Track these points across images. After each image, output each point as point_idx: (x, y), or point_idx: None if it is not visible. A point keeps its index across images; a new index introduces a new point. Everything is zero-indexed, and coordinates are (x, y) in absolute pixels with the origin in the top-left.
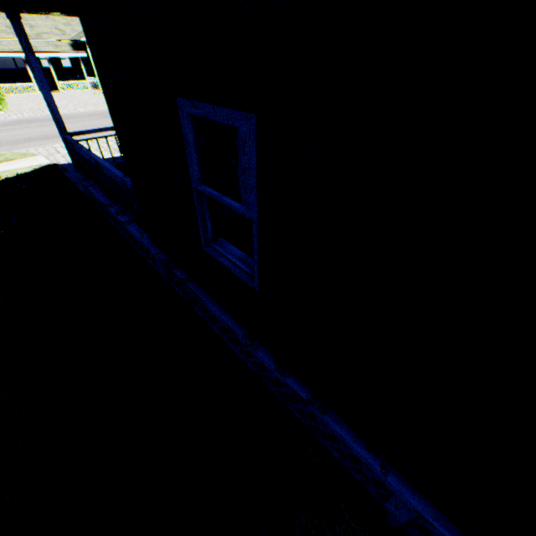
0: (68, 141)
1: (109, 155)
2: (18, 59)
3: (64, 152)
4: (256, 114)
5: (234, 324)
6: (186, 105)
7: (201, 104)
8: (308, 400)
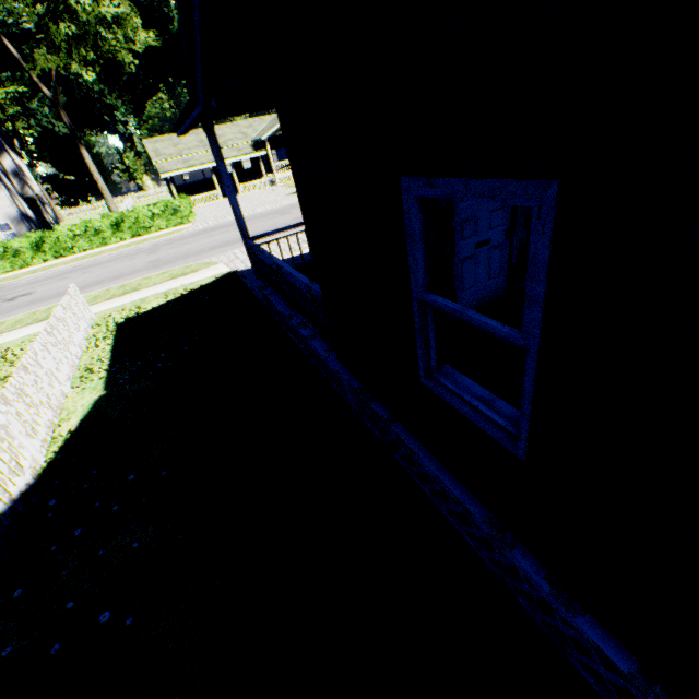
0: (249, 246)
1: (286, 255)
2: (206, 170)
3: (243, 258)
4: (559, 179)
5: (467, 497)
6: (415, 186)
7: (443, 180)
8: (632, 678)
